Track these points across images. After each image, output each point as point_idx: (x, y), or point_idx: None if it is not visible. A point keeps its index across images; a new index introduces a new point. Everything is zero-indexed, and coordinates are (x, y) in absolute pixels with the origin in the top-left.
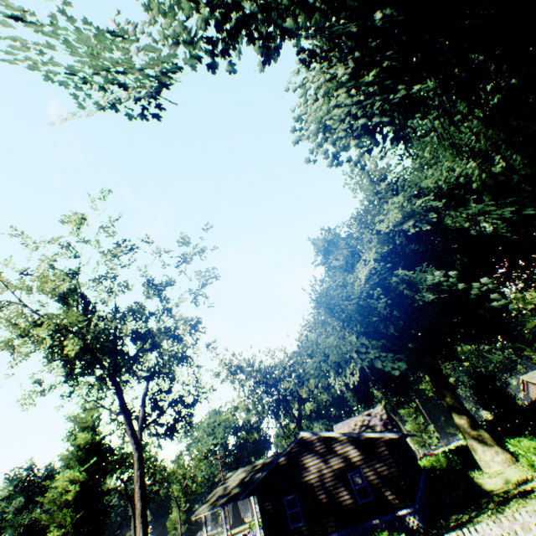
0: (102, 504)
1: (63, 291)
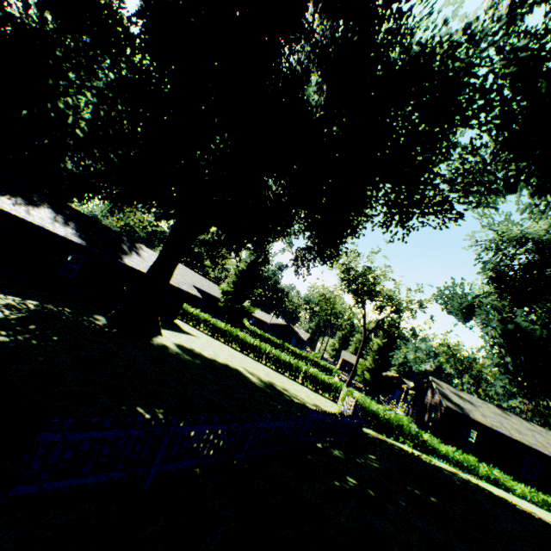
0: (386, 359)
1: (344, 269)
